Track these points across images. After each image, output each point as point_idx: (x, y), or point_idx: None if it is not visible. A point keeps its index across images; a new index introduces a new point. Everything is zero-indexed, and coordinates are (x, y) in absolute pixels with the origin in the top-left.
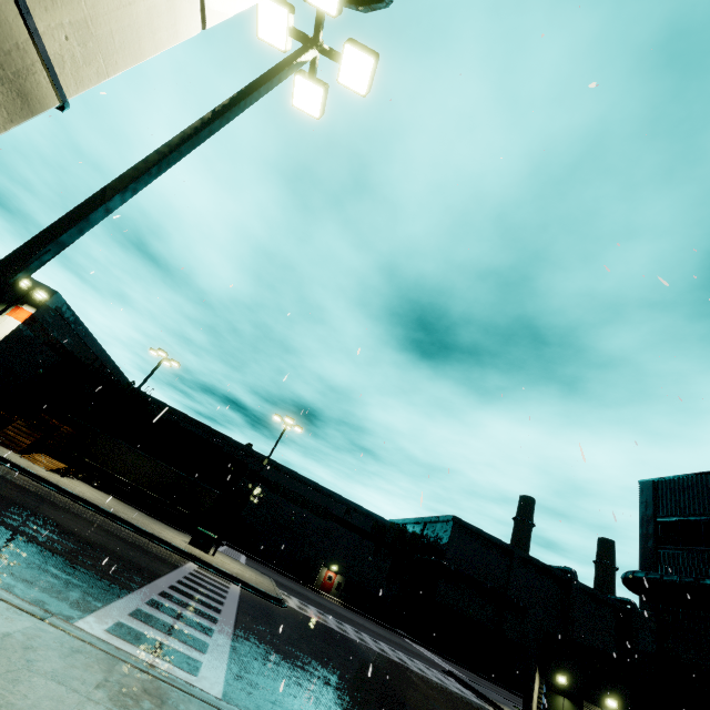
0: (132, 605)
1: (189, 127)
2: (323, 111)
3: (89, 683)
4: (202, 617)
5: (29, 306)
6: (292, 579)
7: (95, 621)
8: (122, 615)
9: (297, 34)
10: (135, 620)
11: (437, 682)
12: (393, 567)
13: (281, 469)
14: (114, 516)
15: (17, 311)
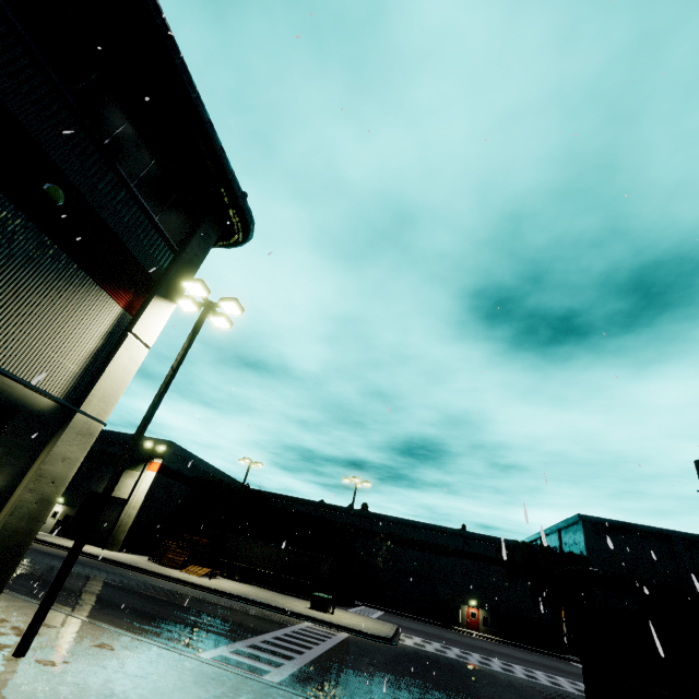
0: (235, 647)
1: (155, 397)
2: (231, 323)
3: (184, 669)
4: (290, 652)
5: (158, 459)
6: (434, 624)
7: (205, 654)
8: (225, 652)
9: (199, 305)
10: (233, 654)
11: (569, 692)
12: (534, 587)
13: (388, 520)
14: (245, 599)
15: (151, 465)
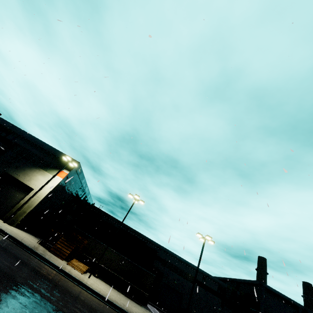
0: None
1: None
2: None
3: None
4: None
5: (66, 170)
6: None
7: None
8: None
9: None
10: None
11: None
12: None
13: (166, 252)
14: None
15: (60, 172)
